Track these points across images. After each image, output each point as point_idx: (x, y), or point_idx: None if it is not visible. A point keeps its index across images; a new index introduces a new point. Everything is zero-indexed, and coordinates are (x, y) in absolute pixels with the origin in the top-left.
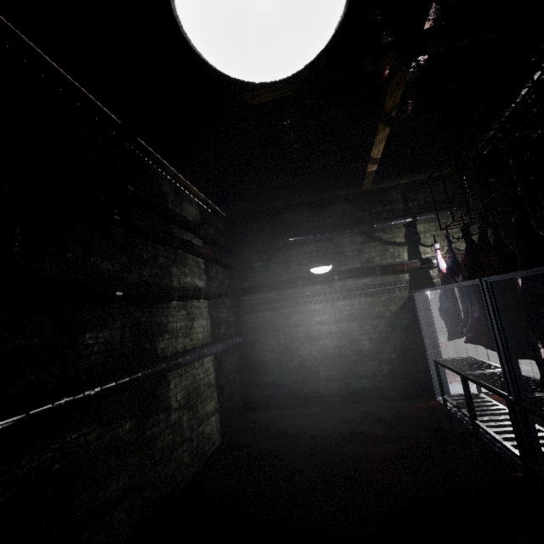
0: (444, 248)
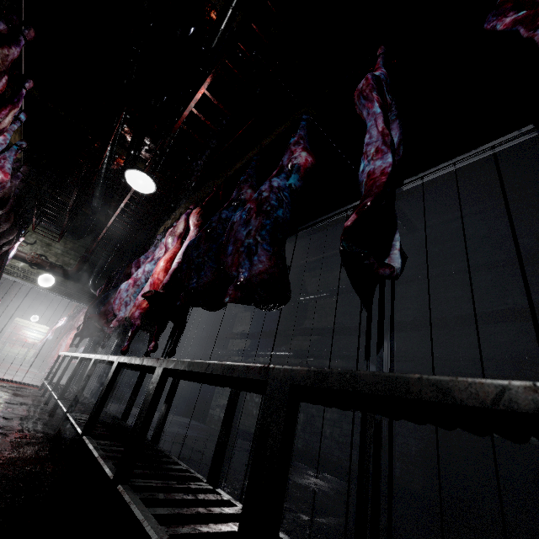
0: (38, 252)
